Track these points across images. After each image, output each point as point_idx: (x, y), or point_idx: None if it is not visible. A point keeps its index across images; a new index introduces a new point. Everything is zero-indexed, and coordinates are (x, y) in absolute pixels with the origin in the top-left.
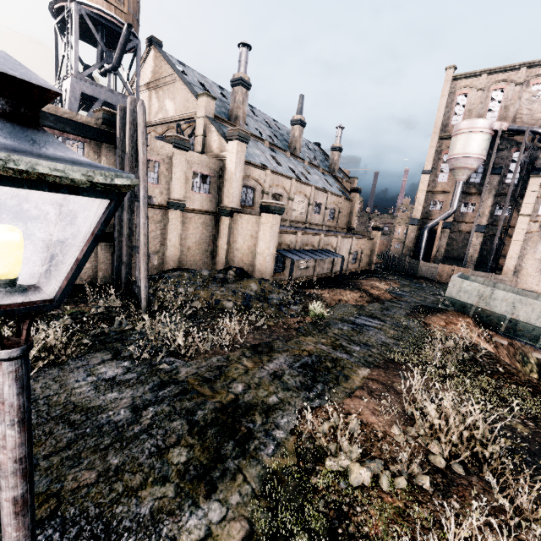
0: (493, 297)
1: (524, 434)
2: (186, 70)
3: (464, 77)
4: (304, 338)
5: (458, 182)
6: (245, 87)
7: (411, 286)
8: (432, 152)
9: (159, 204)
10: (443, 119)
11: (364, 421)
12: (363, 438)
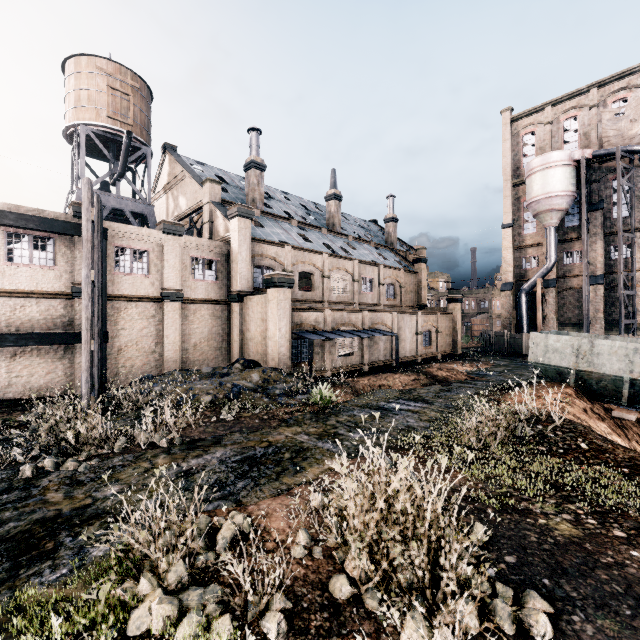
0: (595, 352)
1: (563, 539)
2: (203, 168)
3: (524, 116)
4: (285, 429)
5: (548, 228)
6: (259, 169)
7: (508, 366)
8: (508, 202)
9: (150, 296)
10: (512, 164)
11: (261, 526)
12: (231, 552)
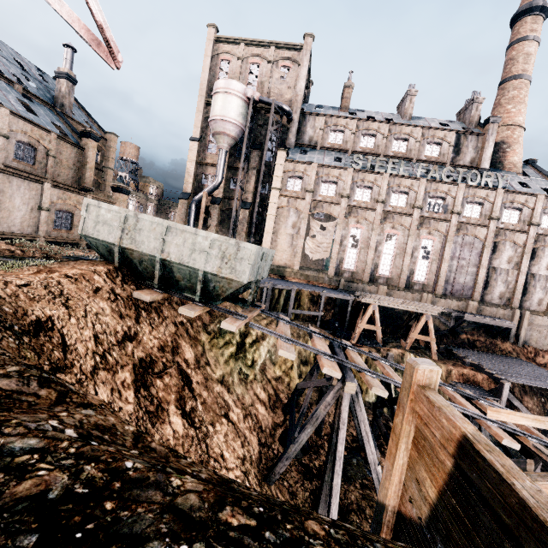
0: (138, 228)
1: None
2: None
3: (225, 41)
4: None
5: (221, 150)
6: None
7: None
8: (199, 117)
9: None
10: (209, 83)
11: None
12: None
